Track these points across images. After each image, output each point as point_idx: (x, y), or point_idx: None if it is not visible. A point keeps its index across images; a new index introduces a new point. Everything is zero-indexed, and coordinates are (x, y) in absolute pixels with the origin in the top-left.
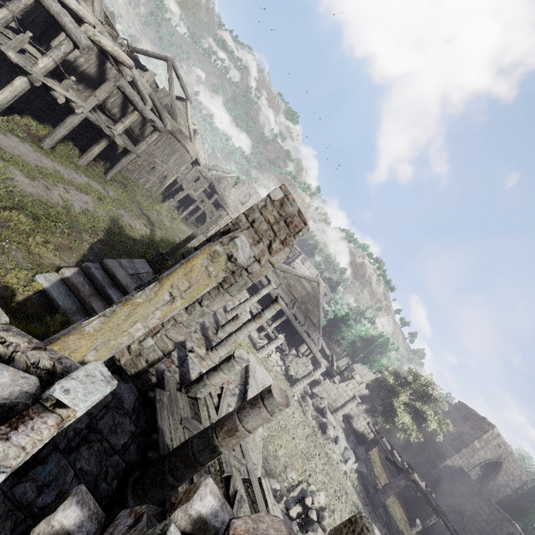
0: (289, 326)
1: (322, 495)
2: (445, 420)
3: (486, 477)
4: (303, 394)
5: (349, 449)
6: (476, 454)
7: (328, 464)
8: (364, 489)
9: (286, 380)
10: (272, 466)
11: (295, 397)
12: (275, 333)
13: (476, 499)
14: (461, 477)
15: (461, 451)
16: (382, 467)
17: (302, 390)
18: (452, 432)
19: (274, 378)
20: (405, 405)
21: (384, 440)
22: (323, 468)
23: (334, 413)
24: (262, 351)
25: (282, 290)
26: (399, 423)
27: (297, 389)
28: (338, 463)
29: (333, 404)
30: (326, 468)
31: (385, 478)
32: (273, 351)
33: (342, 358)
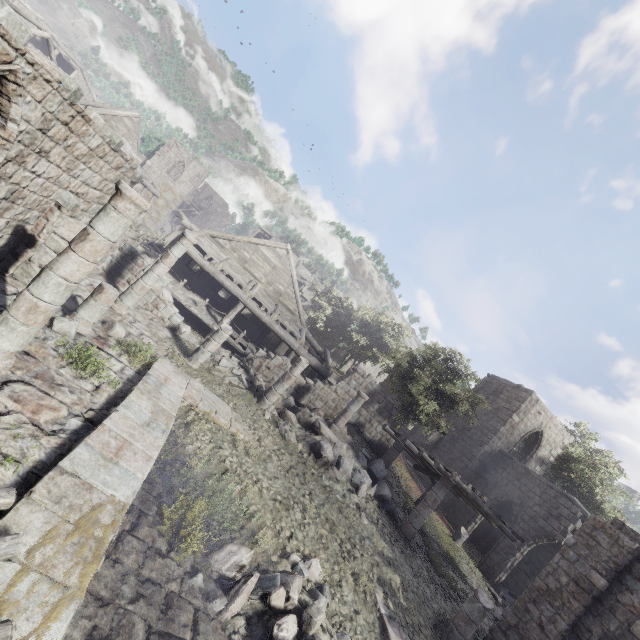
0: (255, 322)
1: (314, 565)
2: (481, 397)
3: (528, 453)
4: (280, 409)
5: (361, 469)
6: (516, 429)
7: (329, 503)
8: (389, 519)
9: (249, 395)
10: (185, 557)
11: (266, 416)
12: (233, 334)
13: (524, 481)
14: (502, 462)
15: (500, 431)
16: (411, 478)
17: (280, 405)
18: (486, 412)
19: (224, 394)
20: (428, 391)
21: (408, 444)
22: (319, 513)
23: (333, 424)
24: (196, 357)
25: (230, 266)
26: (424, 416)
27: (269, 403)
28: (345, 496)
29: (334, 414)
30: (324, 511)
31: (417, 490)
32: (224, 356)
33: (347, 361)
